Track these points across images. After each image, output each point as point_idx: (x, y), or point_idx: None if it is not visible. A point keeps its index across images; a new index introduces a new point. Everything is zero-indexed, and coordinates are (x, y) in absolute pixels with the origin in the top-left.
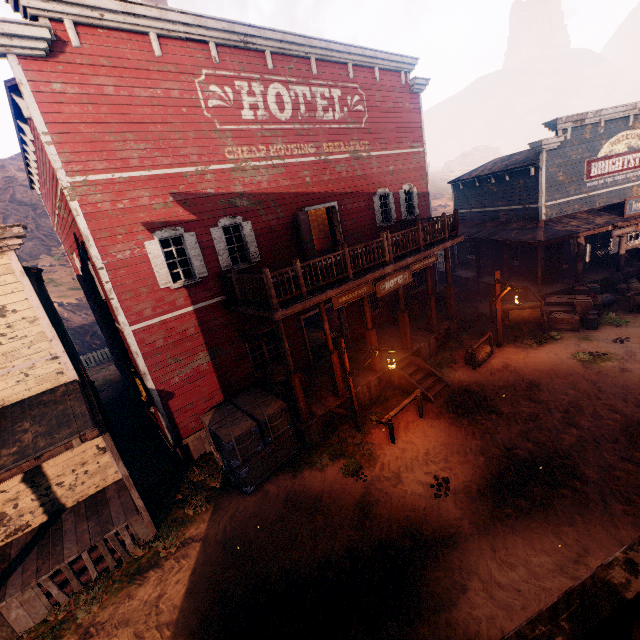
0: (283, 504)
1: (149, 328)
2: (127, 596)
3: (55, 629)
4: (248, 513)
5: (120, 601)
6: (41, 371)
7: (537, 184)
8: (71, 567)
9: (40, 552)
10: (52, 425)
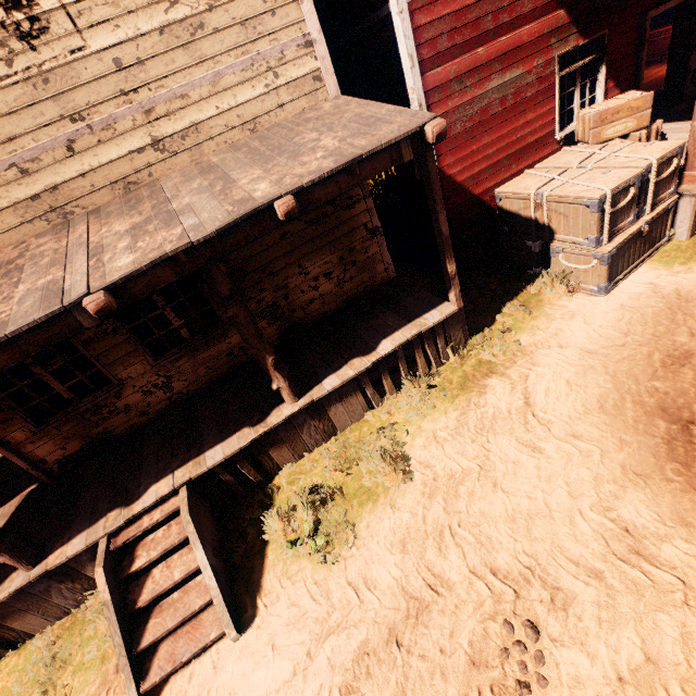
0: (694, 302)
1: (429, 3)
2: (470, 403)
3: (386, 430)
4: (623, 316)
5: (463, 408)
6: (292, 71)
7: None
8: (385, 364)
9: (335, 348)
10: (355, 128)
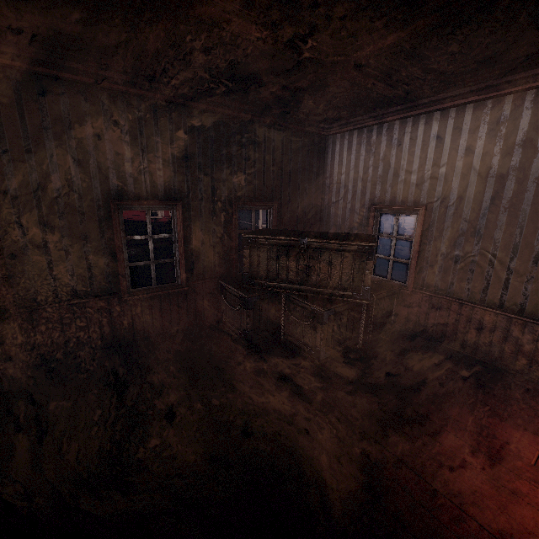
0: None
1: None
2: None
3: None
4: None
5: None
6: None
7: (259, 213)
8: None
9: None
10: None
